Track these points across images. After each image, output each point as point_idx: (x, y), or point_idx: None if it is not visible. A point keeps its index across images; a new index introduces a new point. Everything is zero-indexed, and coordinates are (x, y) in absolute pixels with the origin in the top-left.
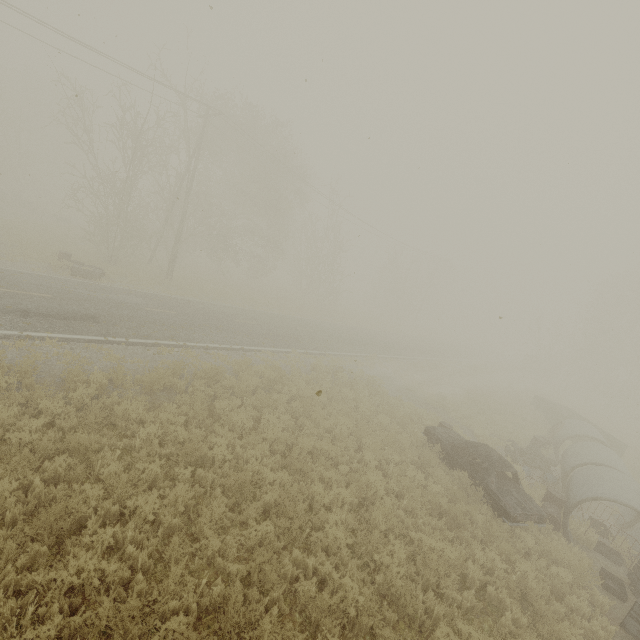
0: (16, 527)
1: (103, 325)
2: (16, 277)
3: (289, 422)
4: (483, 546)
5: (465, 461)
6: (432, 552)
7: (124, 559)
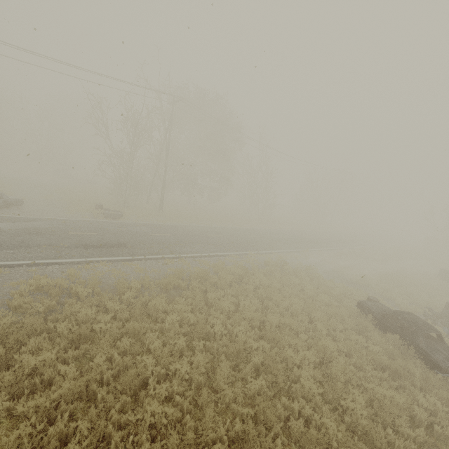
0: (111, 385)
1: (129, 249)
2: (76, 224)
3: (258, 305)
4: (423, 393)
5: (395, 326)
6: (385, 399)
7: (174, 405)
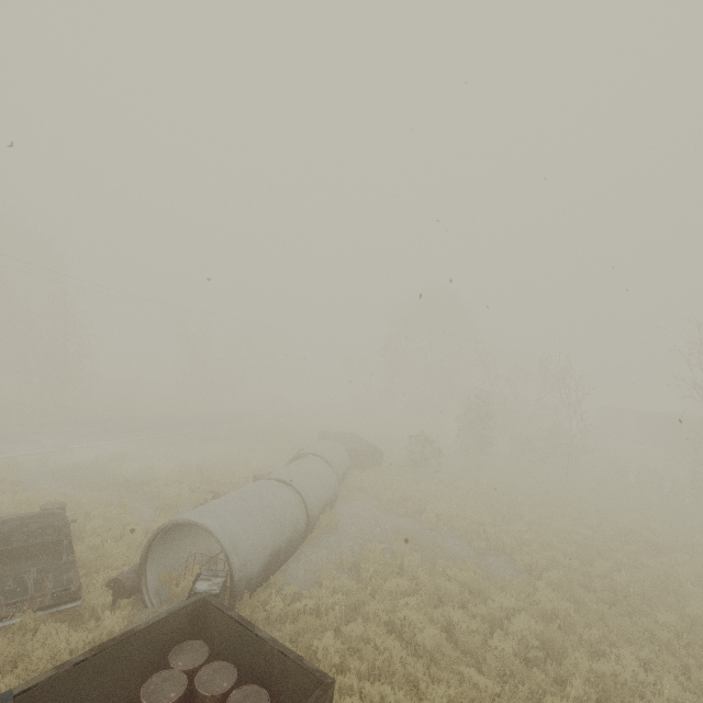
0: None
1: None
2: None
3: None
4: None
5: None
6: None
7: None
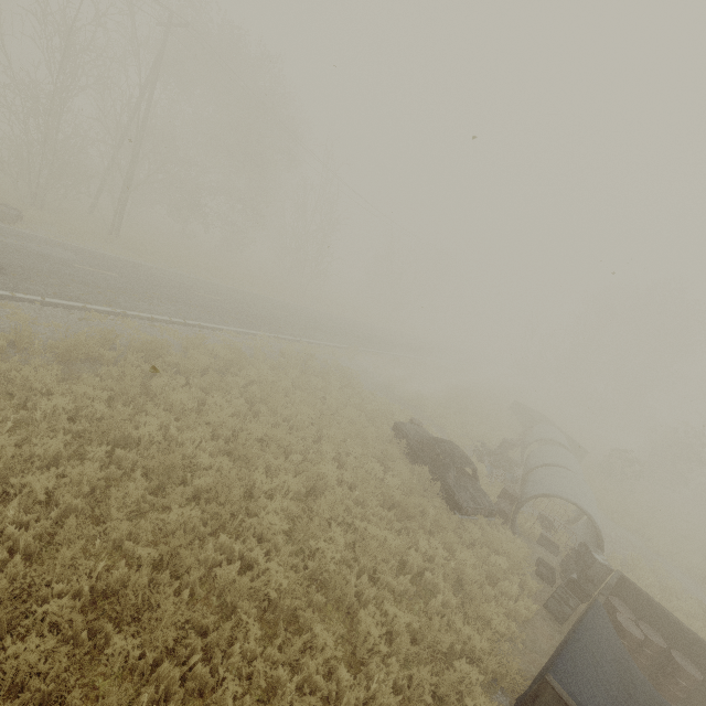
0: None
1: (11, 278)
2: None
3: (241, 407)
4: (429, 536)
5: (428, 457)
6: (372, 539)
7: (2, 541)
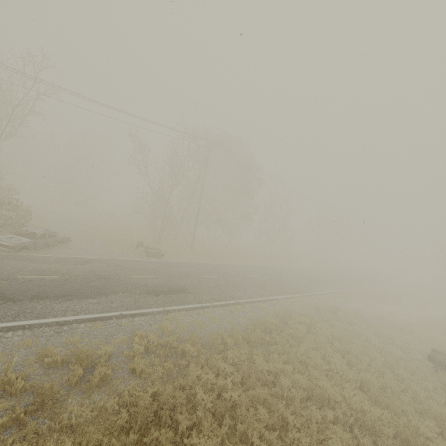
0: None
1: (193, 294)
2: (129, 265)
3: (343, 360)
4: None
5: None
6: None
7: None
